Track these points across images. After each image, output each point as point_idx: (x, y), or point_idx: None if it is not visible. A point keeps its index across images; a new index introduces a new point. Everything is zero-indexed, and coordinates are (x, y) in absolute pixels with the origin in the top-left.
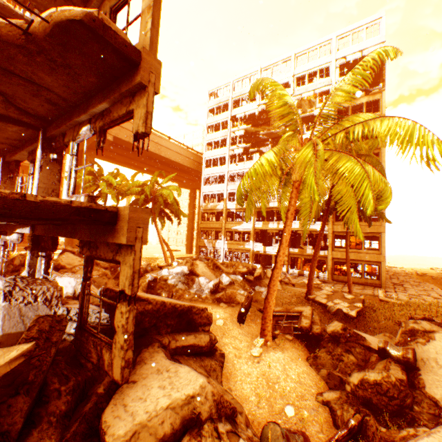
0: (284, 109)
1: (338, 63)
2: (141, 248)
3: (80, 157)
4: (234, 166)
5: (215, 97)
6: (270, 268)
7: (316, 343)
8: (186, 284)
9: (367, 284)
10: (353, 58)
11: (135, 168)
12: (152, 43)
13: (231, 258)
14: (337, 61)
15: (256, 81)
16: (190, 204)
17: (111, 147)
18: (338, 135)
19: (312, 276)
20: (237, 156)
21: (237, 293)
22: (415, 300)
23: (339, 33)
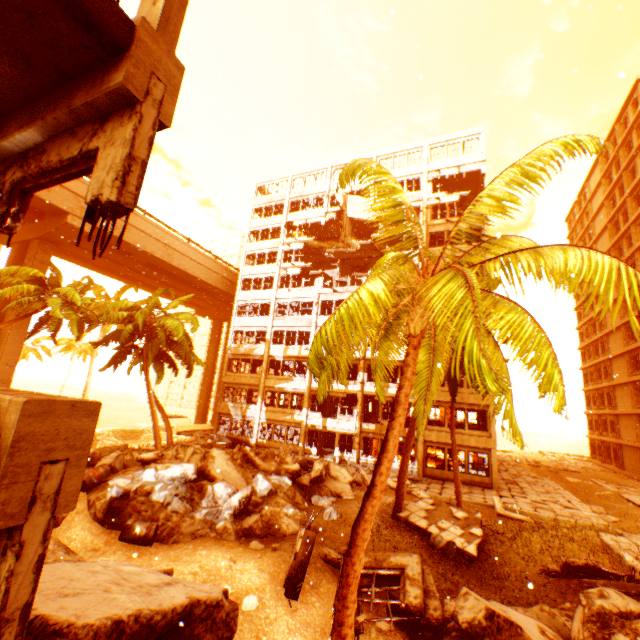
0: (394, 213)
1: (430, 176)
2: (47, 527)
3: (24, 252)
4: (286, 292)
5: (264, 193)
6: (331, 453)
7: (434, 638)
8: (187, 501)
9: (473, 482)
10: (448, 173)
11: (125, 280)
12: (168, 20)
13: (269, 434)
14: (429, 174)
15: (353, 161)
16: (212, 342)
17: (86, 242)
18: (488, 264)
19: (404, 478)
20: (291, 278)
21: (283, 513)
22: (542, 511)
23: (432, 141)
